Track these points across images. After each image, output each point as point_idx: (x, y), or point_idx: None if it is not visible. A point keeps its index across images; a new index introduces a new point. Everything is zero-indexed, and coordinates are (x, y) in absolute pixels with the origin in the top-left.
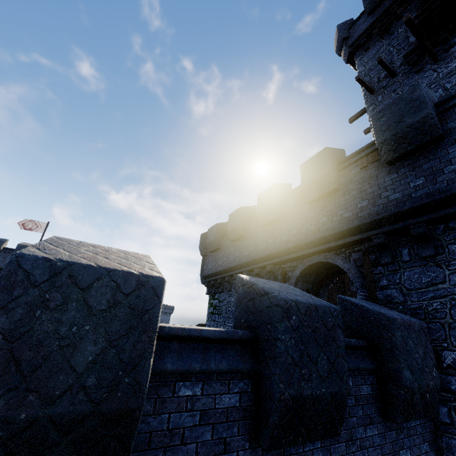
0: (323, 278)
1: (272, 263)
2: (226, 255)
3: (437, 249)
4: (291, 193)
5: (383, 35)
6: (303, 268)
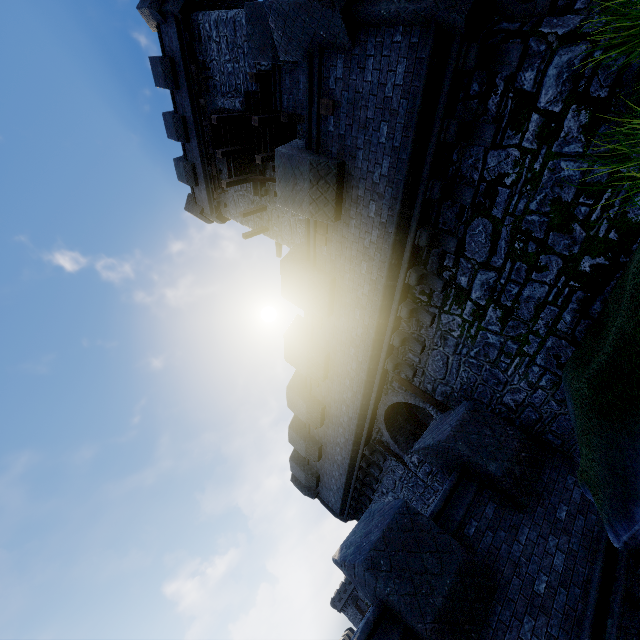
0: (407, 408)
1: (363, 446)
2: (330, 475)
3: (420, 340)
4: (306, 380)
5: (224, 189)
6: (384, 426)
